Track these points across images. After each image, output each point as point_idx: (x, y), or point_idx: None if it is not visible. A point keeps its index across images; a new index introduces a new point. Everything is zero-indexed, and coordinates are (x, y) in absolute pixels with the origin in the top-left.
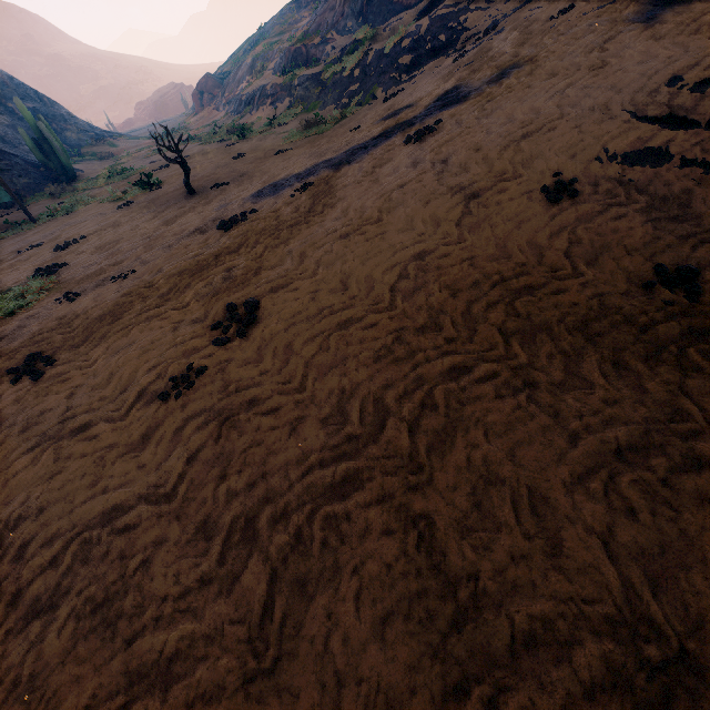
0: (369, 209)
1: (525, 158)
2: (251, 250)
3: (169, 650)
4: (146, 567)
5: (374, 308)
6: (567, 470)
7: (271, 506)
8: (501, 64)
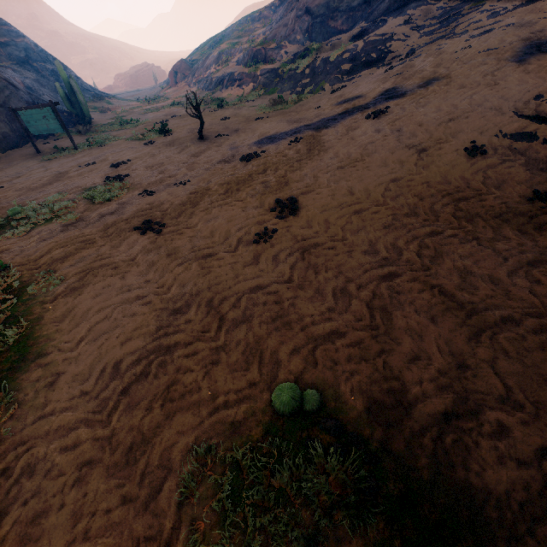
0: (354, 153)
1: (452, 132)
2: (274, 172)
3: (327, 330)
4: (293, 306)
5: (374, 204)
6: (505, 269)
7: (352, 283)
8: (425, 77)
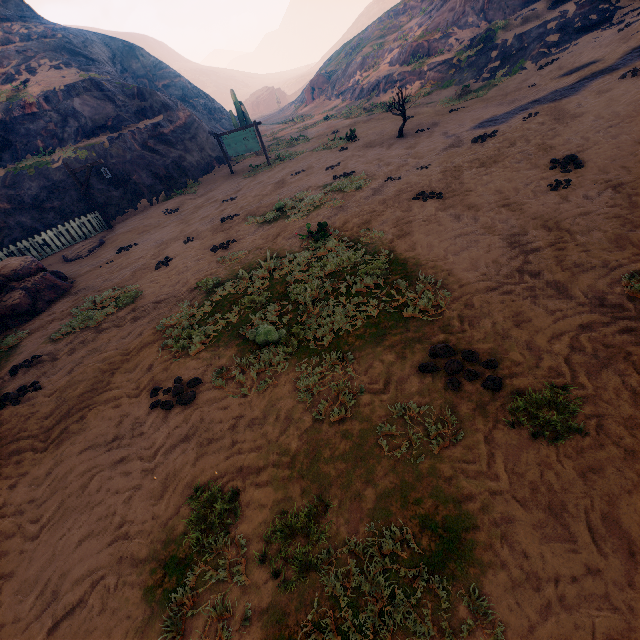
0: (623, 112)
1: None
2: (527, 144)
3: None
4: (636, 217)
5: None
6: None
7: None
8: None
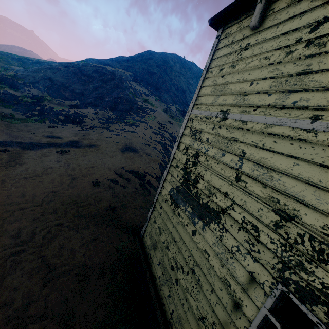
0: (38, 171)
1: (90, 172)
2: None
3: None
4: None
5: (35, 205)
6: (80, 243)
7: None
8: (92, 142)
